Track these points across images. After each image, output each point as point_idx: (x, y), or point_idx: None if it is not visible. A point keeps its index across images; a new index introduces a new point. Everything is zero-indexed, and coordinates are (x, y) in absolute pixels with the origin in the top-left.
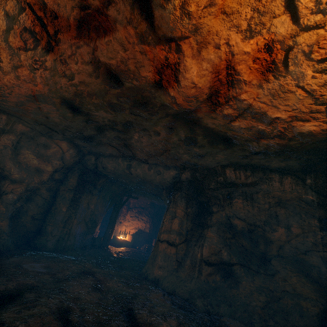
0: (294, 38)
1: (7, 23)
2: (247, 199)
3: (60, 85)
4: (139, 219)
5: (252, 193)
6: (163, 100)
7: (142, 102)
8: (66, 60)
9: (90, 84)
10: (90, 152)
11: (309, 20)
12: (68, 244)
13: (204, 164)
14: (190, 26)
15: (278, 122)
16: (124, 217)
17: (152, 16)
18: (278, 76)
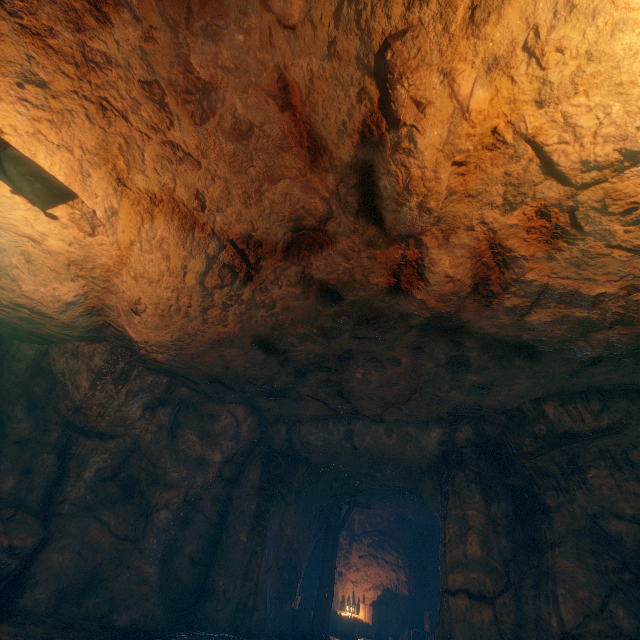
0: (572, 198)
1: (207, 265)
2: (618, 464)
3: (255, 319)
4: (379, 561)
5: (623, 449)
6: (406, 308)
7: (370, 318)
8: (267, 287)
9: (296, 308)
10: (278, 417)
11: (583, 179)
12: (255, 619)
13: (494, 403)
14: (431, 219)
15: (605, 300)
16: (347, 560)
17: (381, 220)
18: (572, 241)
